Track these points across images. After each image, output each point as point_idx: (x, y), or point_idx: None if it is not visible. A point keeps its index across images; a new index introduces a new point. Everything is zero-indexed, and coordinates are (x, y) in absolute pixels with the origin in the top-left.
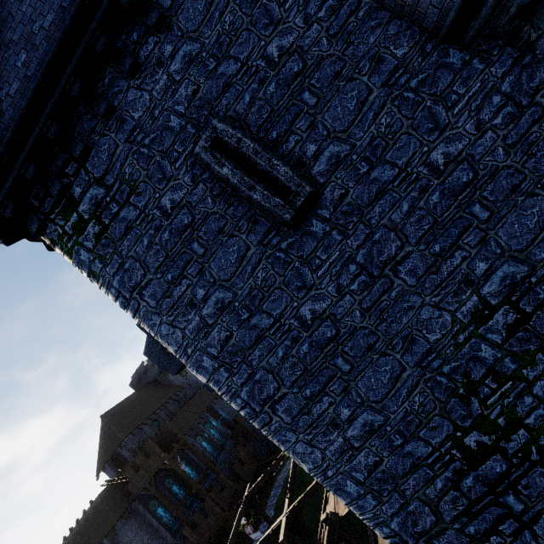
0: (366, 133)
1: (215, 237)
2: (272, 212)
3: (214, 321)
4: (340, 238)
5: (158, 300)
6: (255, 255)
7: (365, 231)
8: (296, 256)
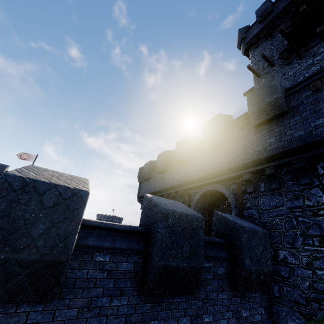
0: None
1: None
2: None
3: None
4: None
5: None
6: None
7: None
8: None
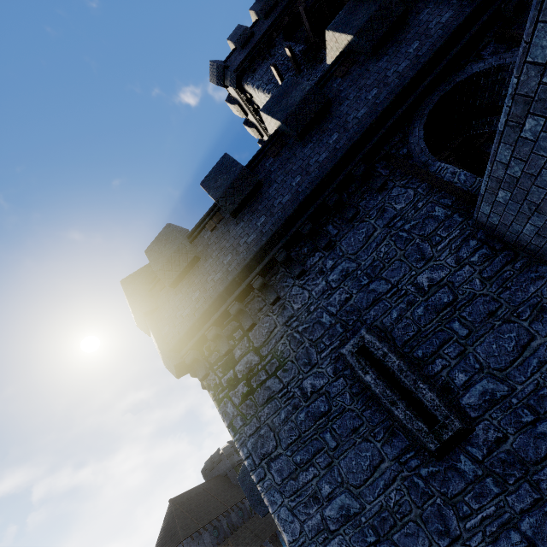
0: (529, 378)
1: (348, 435)
2: (413, 434)
3: (336, 528)
4: (496, 490)
5: (283, 478)
6: (389, 470)
7: (531, 494)
8: (438, 490)
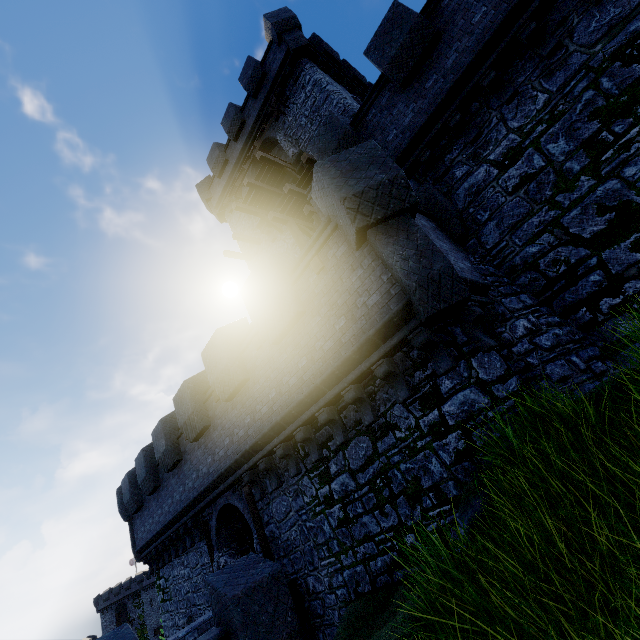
0: None
1: None
2: None
3: None
4: None
5: None
6: None
7: None
8: None
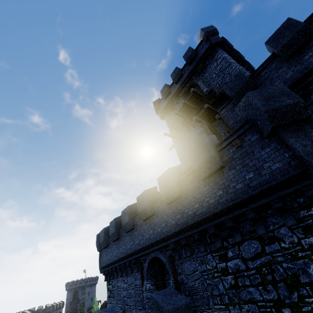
0: None
1: None
2: None
3: None
4: None
5: None
6: None
7: None
8: None
